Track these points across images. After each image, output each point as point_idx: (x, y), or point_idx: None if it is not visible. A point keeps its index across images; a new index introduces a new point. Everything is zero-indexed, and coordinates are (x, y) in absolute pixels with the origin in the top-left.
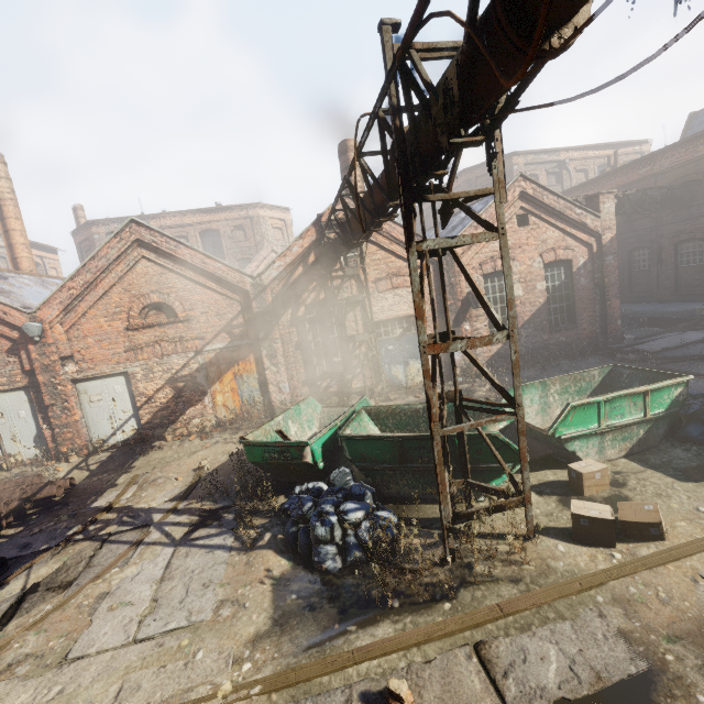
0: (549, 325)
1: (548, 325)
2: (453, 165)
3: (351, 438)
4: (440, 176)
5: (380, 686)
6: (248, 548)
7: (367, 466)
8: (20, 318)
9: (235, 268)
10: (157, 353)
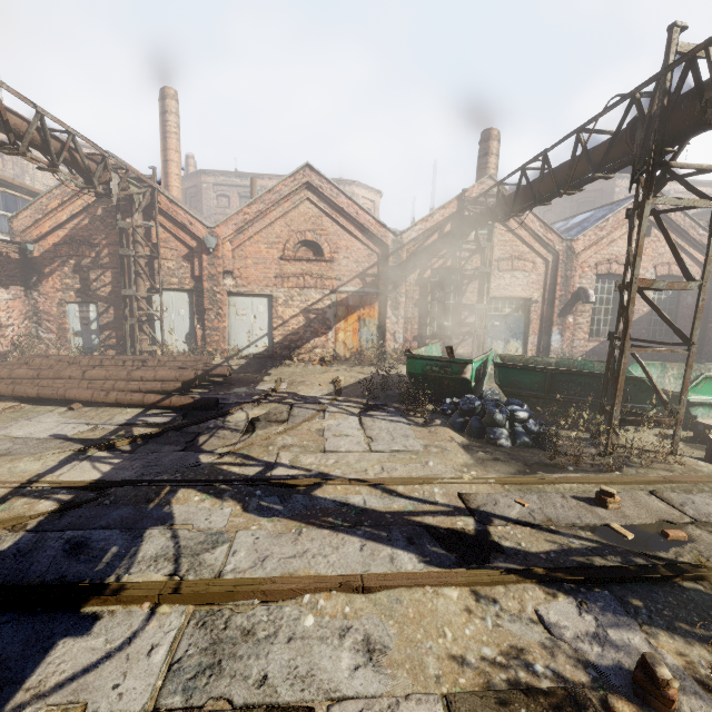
0: (646, 334)
1: (646, 334)
2: (681, 146)
3: (505, 366)
4: (666, 153)
5: (584, 496)
6: (423, 425)
7: (514, 392)
8: (201, 230)
9: (383, 224)
10: (300, 284)
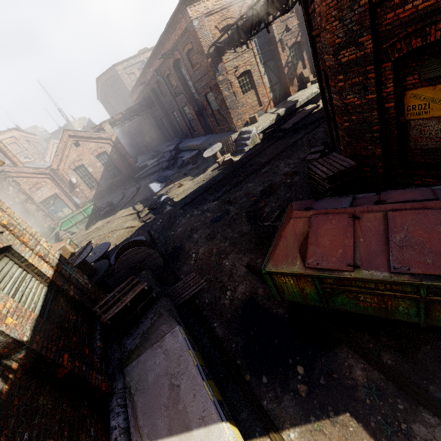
0: (111, 176)
1: (110, 176)
2: None
3: None
4: None
5: None
6: None
7: None
8: None
9: None
10: None
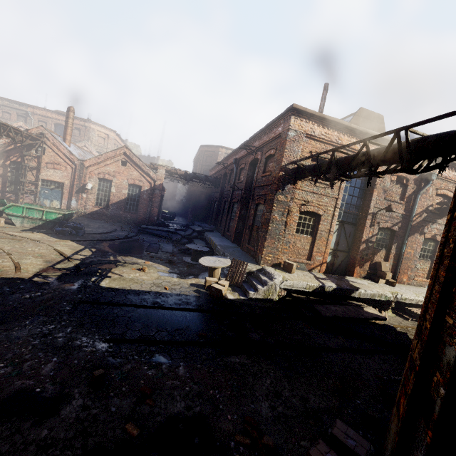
0: (126, 209)
1: (124, 208)
2: None
3: None
4: None
5: None
6: None
7: None
8: None
9: None
10: None
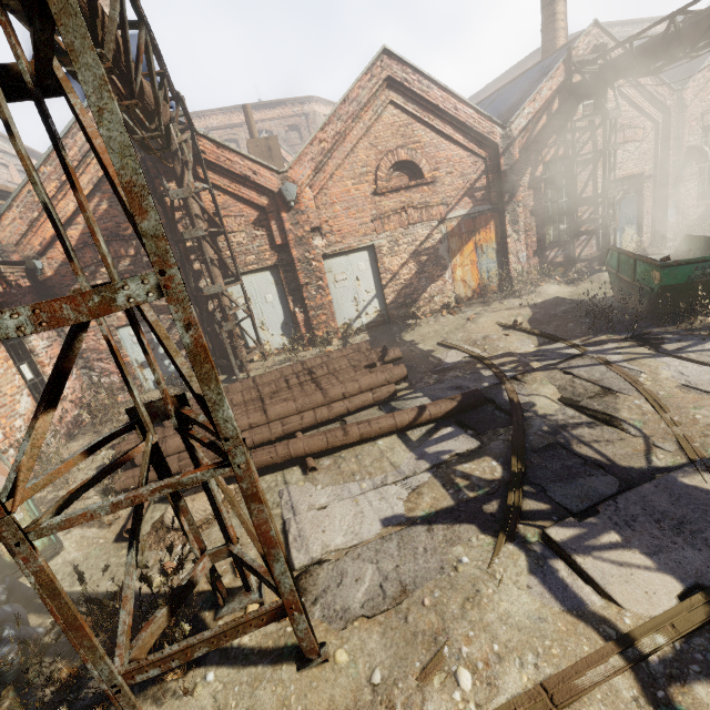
0: None
1: None
2: None
3: None
4: None
5: None
6: None
7: None
8: (270, 179)
9: (487, 116)
10: (403, 222)
